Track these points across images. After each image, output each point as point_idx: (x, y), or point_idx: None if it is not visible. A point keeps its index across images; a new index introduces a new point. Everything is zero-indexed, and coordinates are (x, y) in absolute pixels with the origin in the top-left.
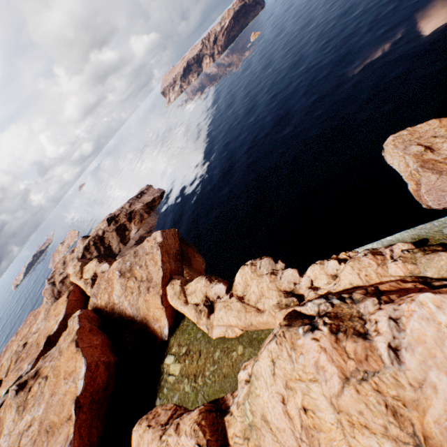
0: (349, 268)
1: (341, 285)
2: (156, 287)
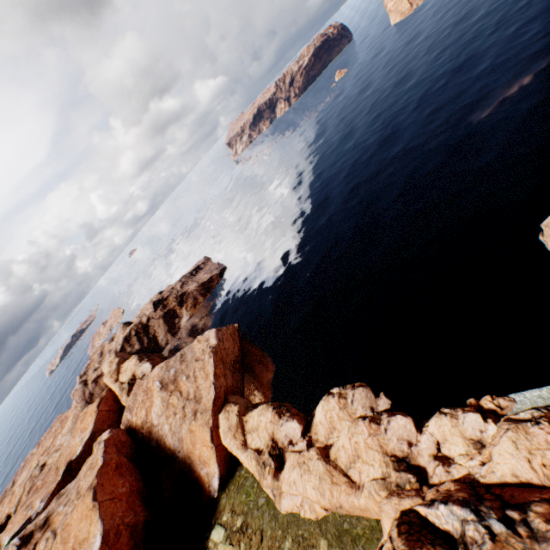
0: (509, 444)
1: (496, 472)
2: (205, 413)
